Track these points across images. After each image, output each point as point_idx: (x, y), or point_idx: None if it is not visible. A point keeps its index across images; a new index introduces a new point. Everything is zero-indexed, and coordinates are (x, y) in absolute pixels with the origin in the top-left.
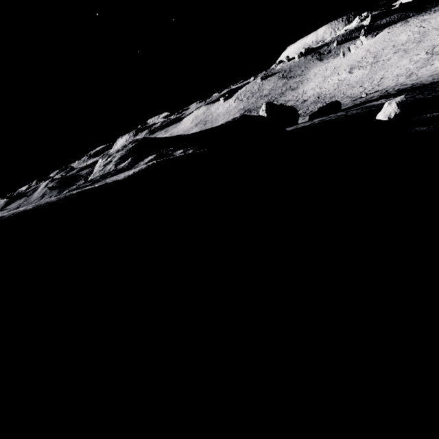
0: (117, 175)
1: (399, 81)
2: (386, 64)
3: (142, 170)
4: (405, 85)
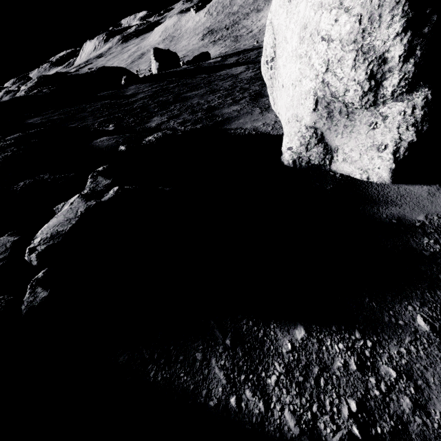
0: None
1: None
2: None
3: (8, 99)
4: None
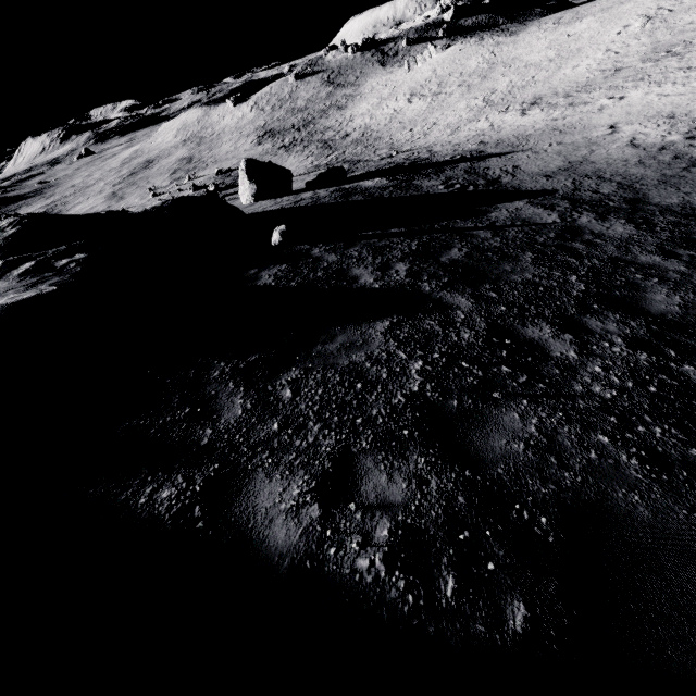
0: None
1: (441, 137)
2: (446, 102)
3: None
4: (429, 152)
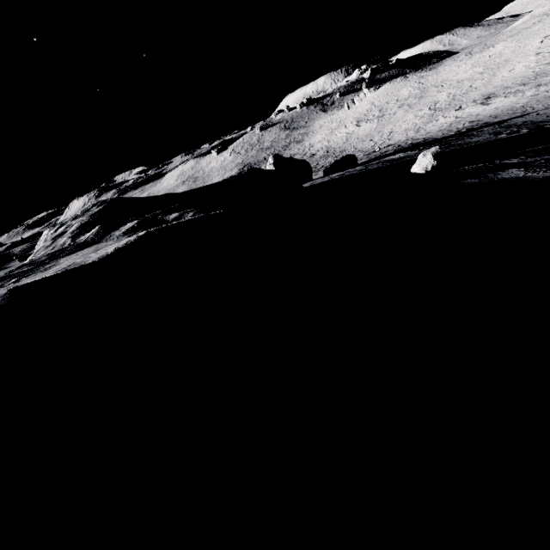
0: (77, 252)
1: (409, 135)
2: (393, 118)
3: (130, 245)
4: (417, 139)
